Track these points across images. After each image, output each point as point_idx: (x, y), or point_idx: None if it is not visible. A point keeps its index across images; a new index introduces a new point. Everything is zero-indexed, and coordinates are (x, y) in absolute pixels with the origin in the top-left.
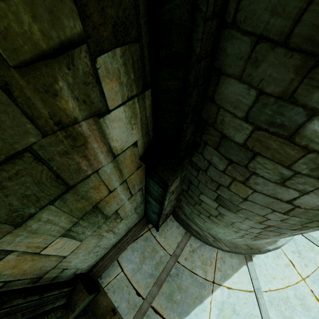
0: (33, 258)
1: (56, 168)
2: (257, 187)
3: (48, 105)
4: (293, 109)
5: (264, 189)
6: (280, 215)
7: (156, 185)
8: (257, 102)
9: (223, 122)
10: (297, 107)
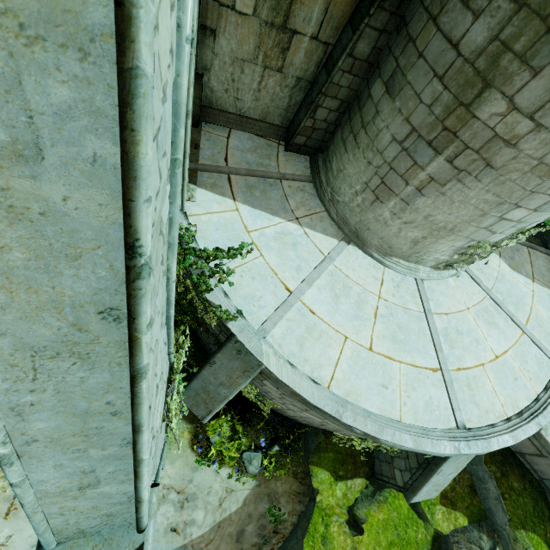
0: None
1: None
2: (444, 19)
3: None
4: None
5: (448, 22)
6: (436, 86)
7: (350, 32)
8: None
9: None
10: None
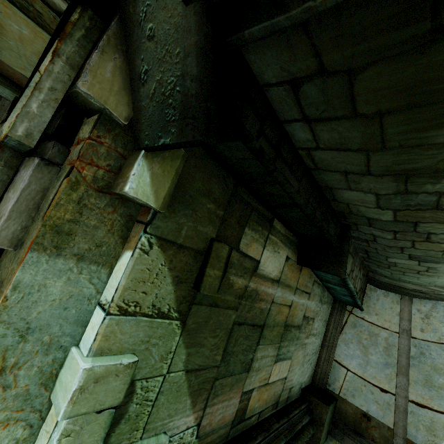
0: (266, 389)
1: (250, 321)
2: None
3: (231, 293)
4: (417, 196)
5: None
6: None
7: (329, 274)
8: (379, 199)
9: (359, 211)
10: (420, 194)
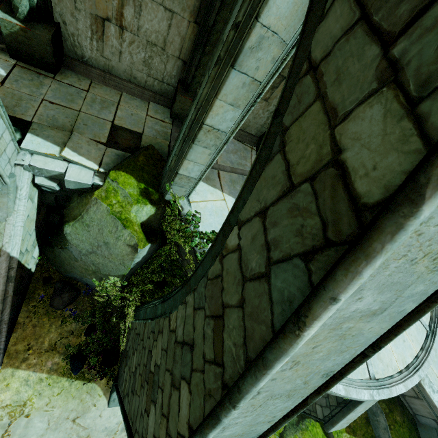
0: None
1: None
2: None
3: None
4: None
5: None
6: None
7: None
8: None
9: None
10: None
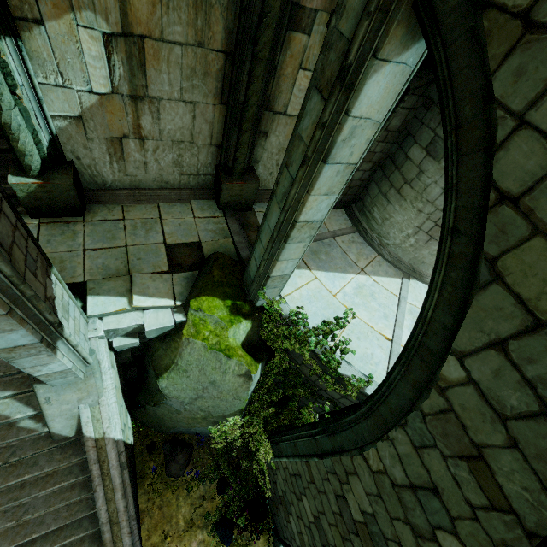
0: (295, 69)
1: None
2: None
3: None
4: None
5: None
6: None
7: None
8: None
9: None
10: None
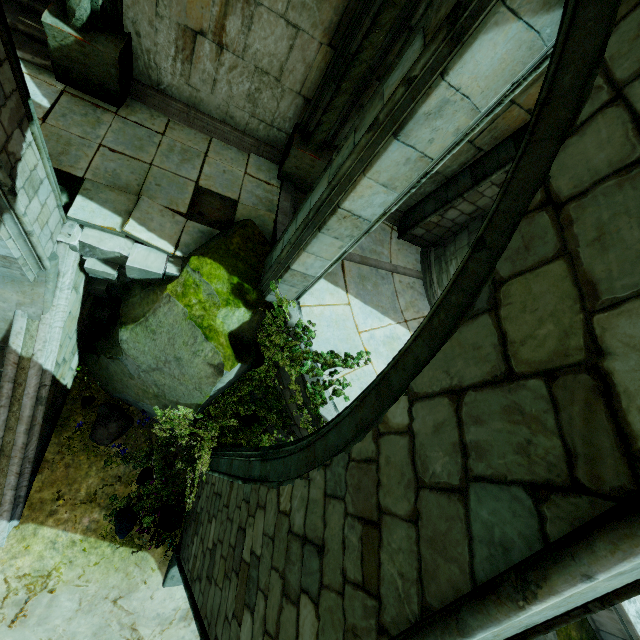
0: None
1: None
2: None
3: None
4: None
5: None
6: None
7: (512, 149)
8: None
9: None
10: None
